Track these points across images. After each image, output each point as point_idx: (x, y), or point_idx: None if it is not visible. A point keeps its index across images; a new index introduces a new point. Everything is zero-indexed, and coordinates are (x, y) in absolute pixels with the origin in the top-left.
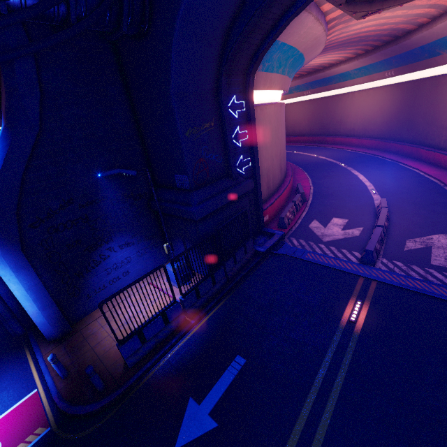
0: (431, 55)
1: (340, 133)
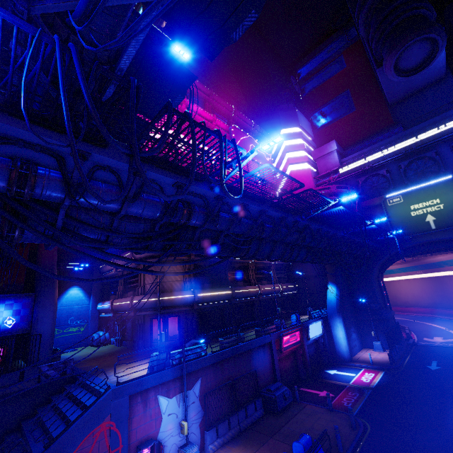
0: (440, 266)
1: (398, 304)
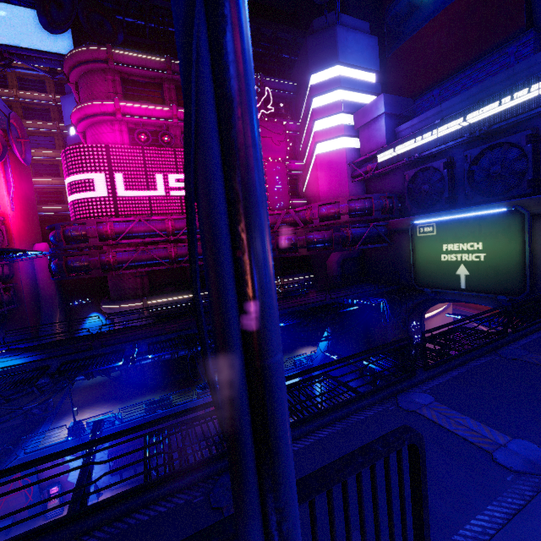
0: None
1: None
